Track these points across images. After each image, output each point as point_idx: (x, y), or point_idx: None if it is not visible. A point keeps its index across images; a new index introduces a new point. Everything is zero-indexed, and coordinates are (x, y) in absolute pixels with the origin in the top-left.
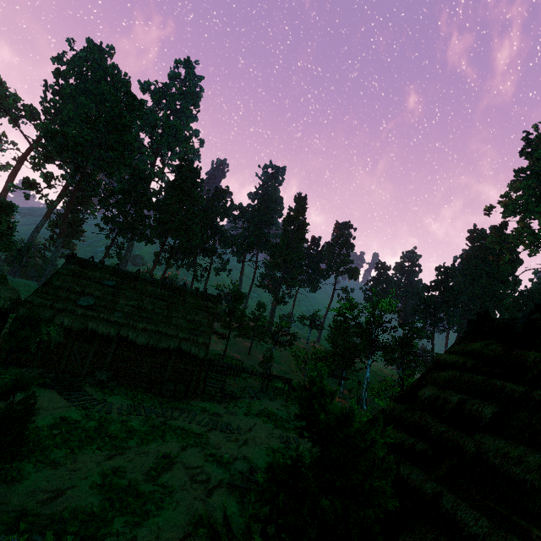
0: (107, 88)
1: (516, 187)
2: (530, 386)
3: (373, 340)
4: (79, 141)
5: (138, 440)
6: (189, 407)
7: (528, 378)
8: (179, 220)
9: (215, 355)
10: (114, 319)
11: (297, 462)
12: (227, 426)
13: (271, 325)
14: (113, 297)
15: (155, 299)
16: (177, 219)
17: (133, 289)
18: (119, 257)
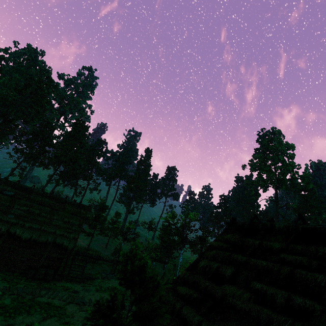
0: (35, 72)
1: (255, 157)
2: (249, 257)
3: (184, 237)
4: (8, 99)
5: (6, 315)
6: (55, 286)
7: (249, 252)
8: (70, 155)
9: (81, 248)
10: (7, 219)
11: (113, 297)
12: (82, 300)
13: (123, 227)
14: (10, 203)
15: (43, 206)
16: (69, 155)
17: (27, 198)
18: (21, 176)
